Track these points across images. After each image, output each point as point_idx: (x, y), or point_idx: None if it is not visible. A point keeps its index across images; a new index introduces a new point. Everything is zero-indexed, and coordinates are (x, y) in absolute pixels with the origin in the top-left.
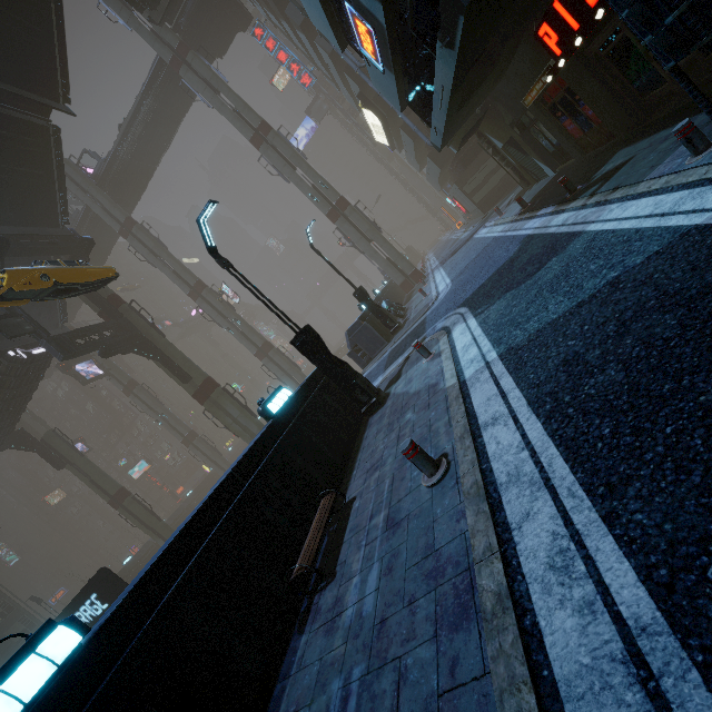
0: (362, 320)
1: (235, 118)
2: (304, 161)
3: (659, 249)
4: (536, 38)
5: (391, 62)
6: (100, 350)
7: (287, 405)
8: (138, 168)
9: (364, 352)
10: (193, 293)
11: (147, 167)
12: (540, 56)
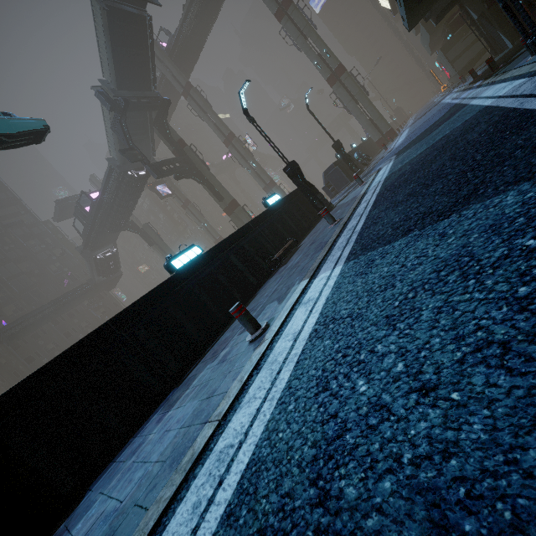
0: (335, 165)
1: None
2: (314, 32)
3: (467, 119)
4: None
5: None
6: (174, 175)
7: (277, 203)
8: (194, 41)
9: (333, 187)
10: (226, 141)
11: (200, 40)
12: None
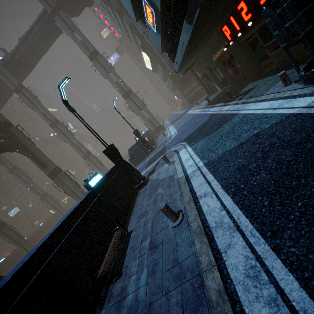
0: (136, 144)
1: (81, 45)
2: (113, 70)
3: (276, 122)
4: (221, 31)
5: (160, 29)
6: None
7: (99, 182)
8: (28, 60)
9: (136, 159)
10: (52, 124)
11: (33, 61)
12: (221, 39)
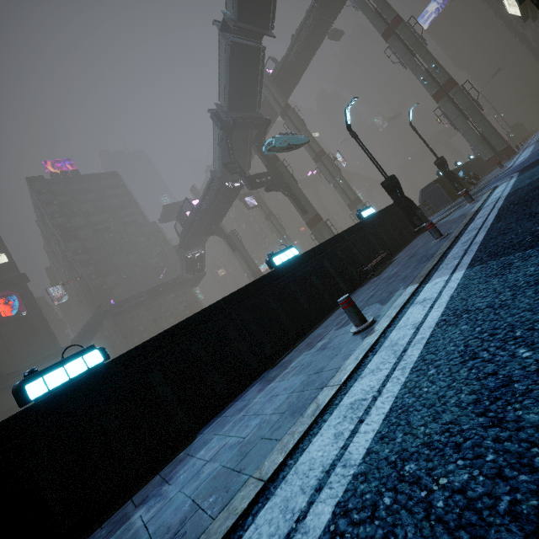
0: (435, 183)
1: (374, 16)
2: (423, 48)
3: None
4: None
5: None
6: (265, 187)
7: (371, 216)
8: (297, 66)
9: (430, 206)
10: (316, 157)
11: (303, 65)
12: None
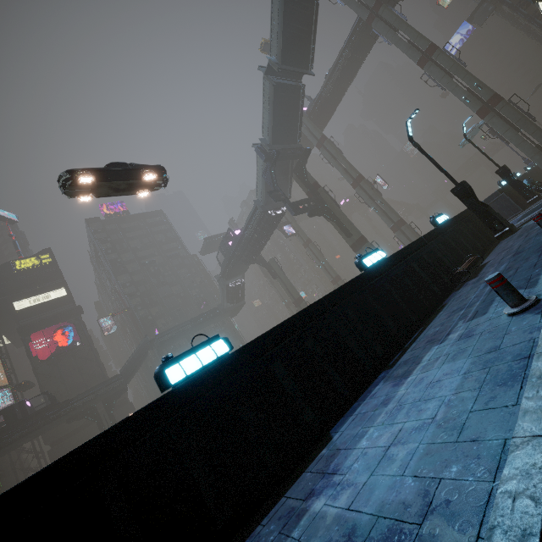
0: (499, 192)
1: (407, 48)
2: (462, 69)
3: None
4: None
5: None
6: (308, 213)
7: (445, 222)
8: (331, 101)
9: None
10: (354, 183)
11: (336, 100)
12: None
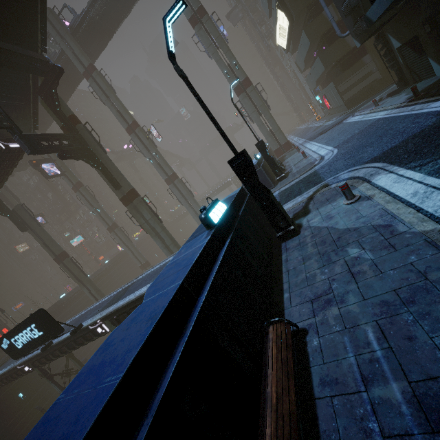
0: (258, 166)
1: None
2: (225, 44)
3: None
4: None
5: None
6: (59, 153)
7: (223, 217)
8: (102, 28)
9: None
10: (129, 129)
11: (109, 29)
12: None
